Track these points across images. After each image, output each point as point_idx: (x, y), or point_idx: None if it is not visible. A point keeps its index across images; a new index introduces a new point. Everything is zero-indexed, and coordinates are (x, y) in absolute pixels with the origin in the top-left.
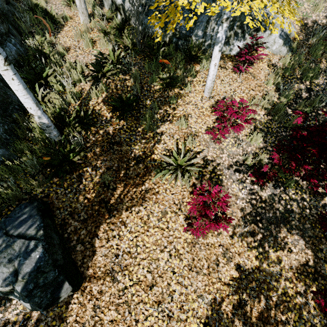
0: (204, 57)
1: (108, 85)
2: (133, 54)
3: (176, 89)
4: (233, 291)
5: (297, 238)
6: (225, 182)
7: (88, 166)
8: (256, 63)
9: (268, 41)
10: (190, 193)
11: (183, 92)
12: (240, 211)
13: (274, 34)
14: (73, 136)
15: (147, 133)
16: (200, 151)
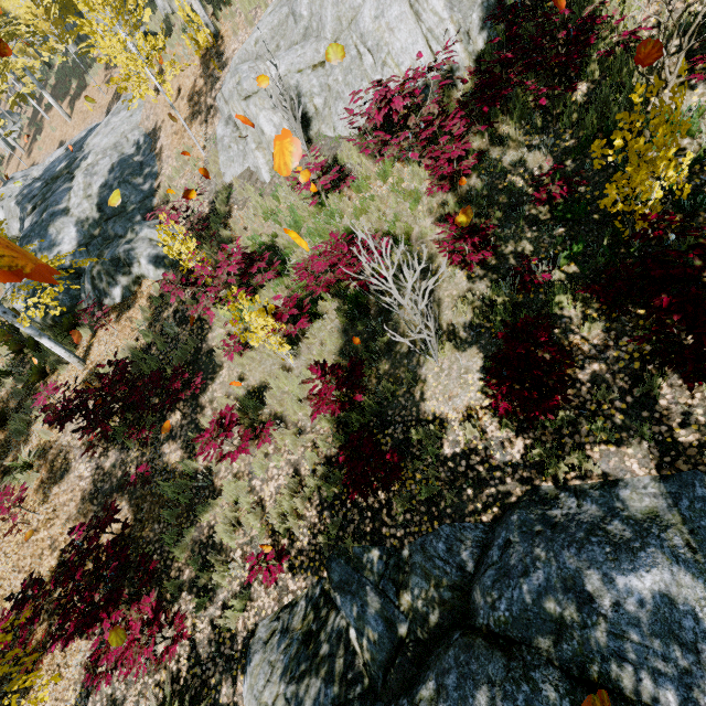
0: (76, 328)
1: (3, 399)
2: (11, 360)
3: (56, 375)
4: (48, 582)
5: (125, 504)
6: (74, 465)
7: None
8: (138, 302)
9: (144, 271)
10: (35, 491)
11: (61, 375)
12: (81, 493)
13: (142, 263)
14: None
15: (19, 439)
16: (57, 440)
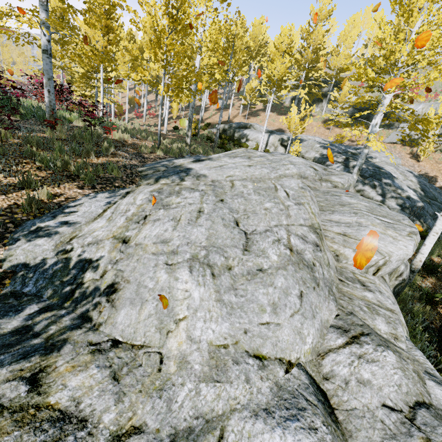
0: None
1: None
2: None
3: None
4: None
5: None
6: None
7: (437, 307)
8: None
9: None
10: None
11: None
12: None
13: None
14: (414, 282)
15: None
16: None
